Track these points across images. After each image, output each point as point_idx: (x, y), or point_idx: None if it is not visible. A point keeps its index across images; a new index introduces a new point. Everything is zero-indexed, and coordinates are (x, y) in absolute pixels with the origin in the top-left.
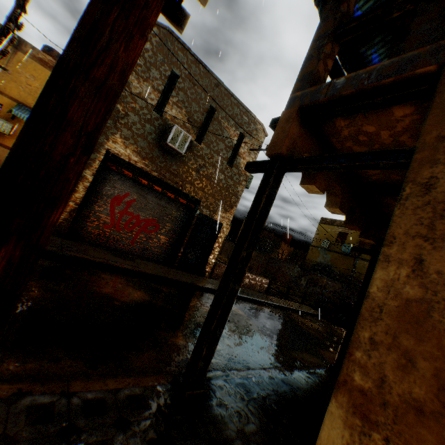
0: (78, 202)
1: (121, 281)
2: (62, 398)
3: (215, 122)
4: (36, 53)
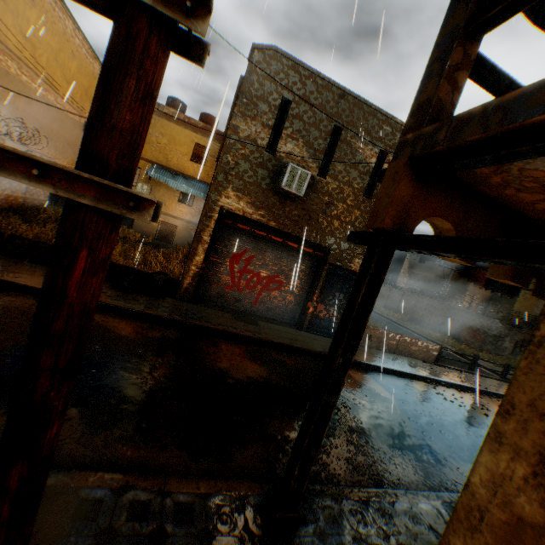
0: (198, 266)
1: (239, 352)
2: (157, 496)
3: (343, 144)
4: (161, 110)
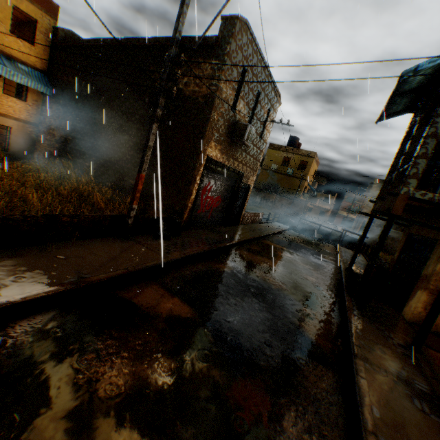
0: (192, 202)
1: (249, 254)
2: (355, 311)
3: (259, 104)
4: None
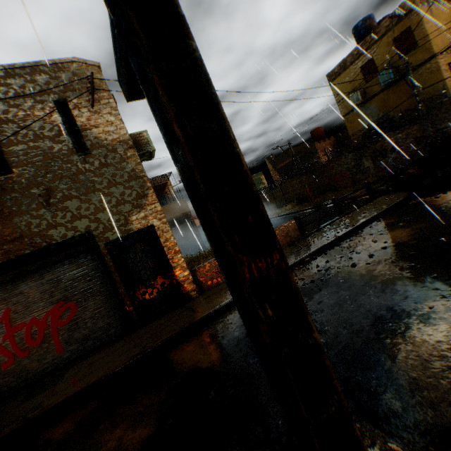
0: None
1: None
2: None
3: (3, 126)
4: None
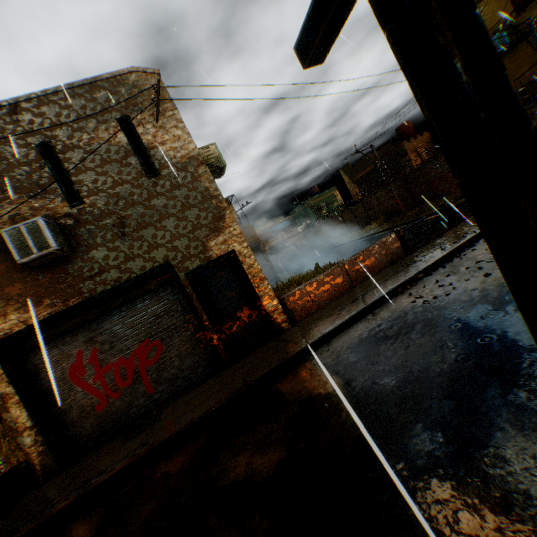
0: (32, 425)
1: (85, 531)
2: None
3: (69, 153)
4: None
